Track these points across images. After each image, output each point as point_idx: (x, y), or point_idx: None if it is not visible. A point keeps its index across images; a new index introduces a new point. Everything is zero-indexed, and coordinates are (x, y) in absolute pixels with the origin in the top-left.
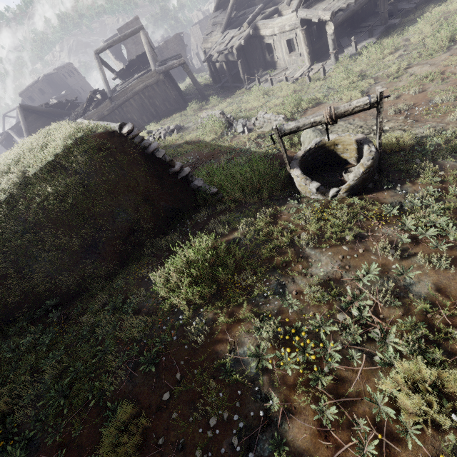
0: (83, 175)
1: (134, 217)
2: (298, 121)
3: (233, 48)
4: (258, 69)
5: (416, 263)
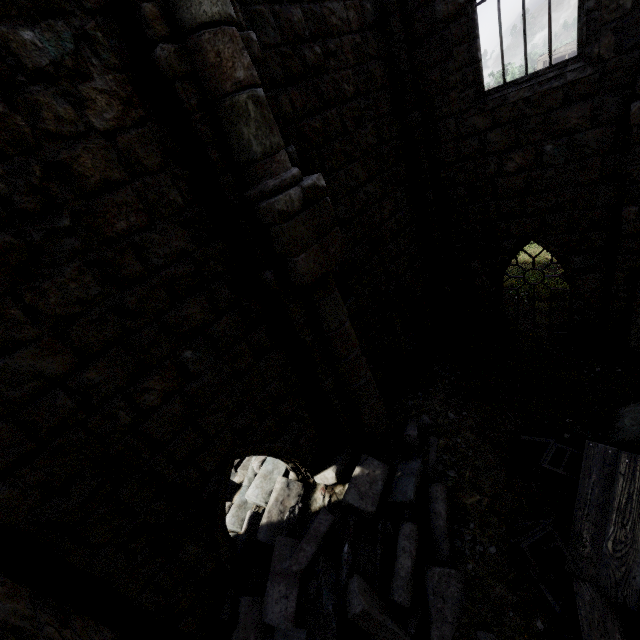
0: None
1: None
2: None
3: None
4: None
5: None
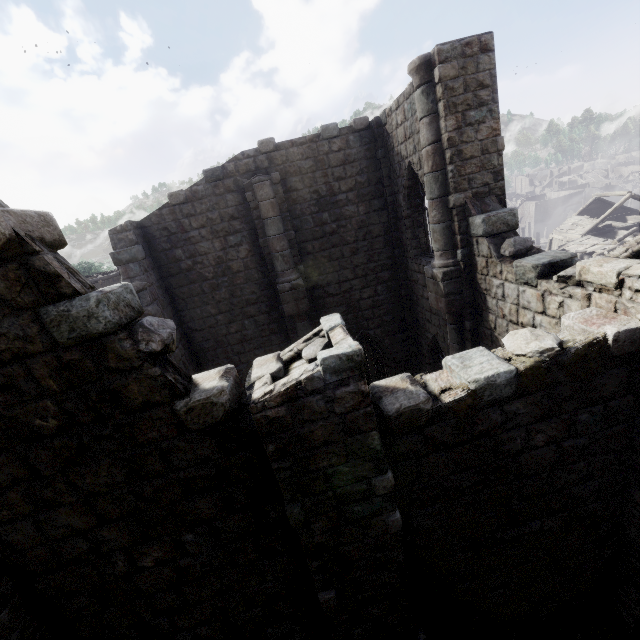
0: None
1: None
2: None
3: (593, 254)
4: None
5: None
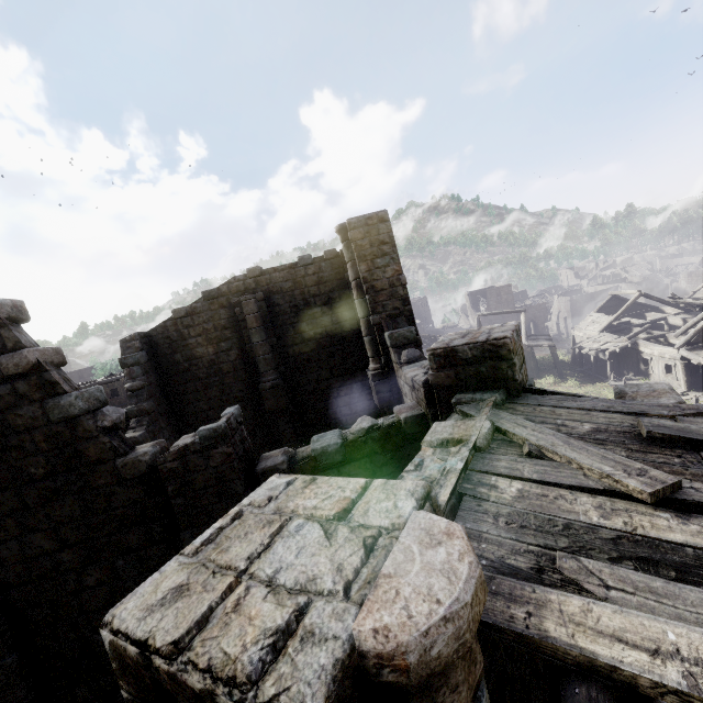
0: None
1: None
2: None
3: (606, 351)
4: (628, 372)
5: None
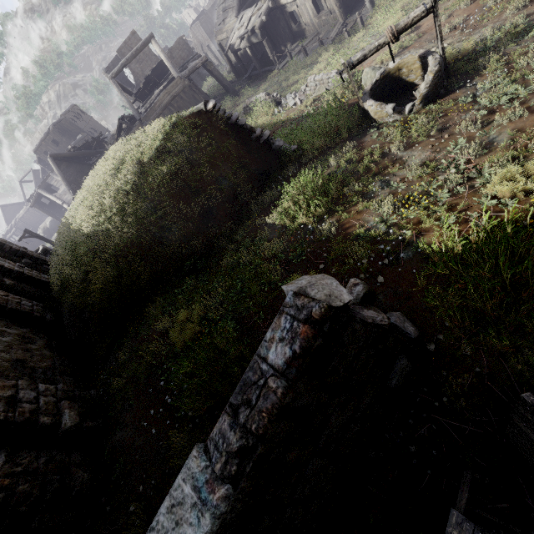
0: (186, 153)
1: (234, 183)
2: (363, 49)
3: (255, 28)
4: (285, 45)
5: (495, 125)
